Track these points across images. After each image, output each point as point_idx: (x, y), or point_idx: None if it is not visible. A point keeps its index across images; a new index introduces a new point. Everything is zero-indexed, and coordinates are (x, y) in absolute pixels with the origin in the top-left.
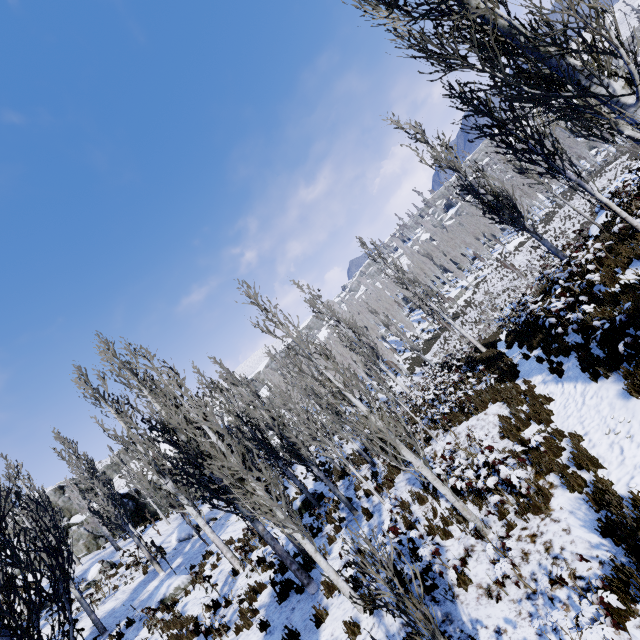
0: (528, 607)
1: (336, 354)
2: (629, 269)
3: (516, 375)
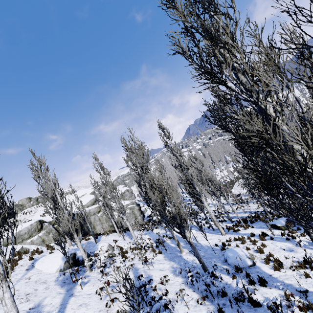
0: None
1: (174, 179)
2: None
3: None
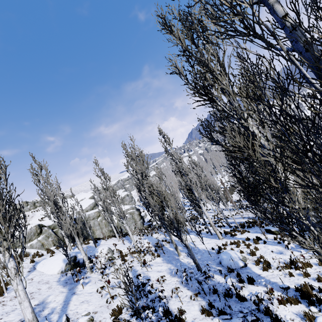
0: None
1: (174, 184)
2: None
3: None
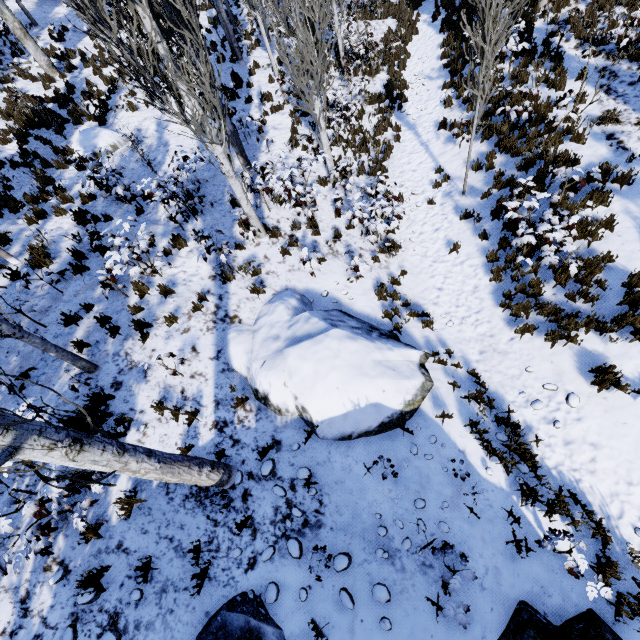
0: (345, 97)
1: None
2: None
3: (418, 7)
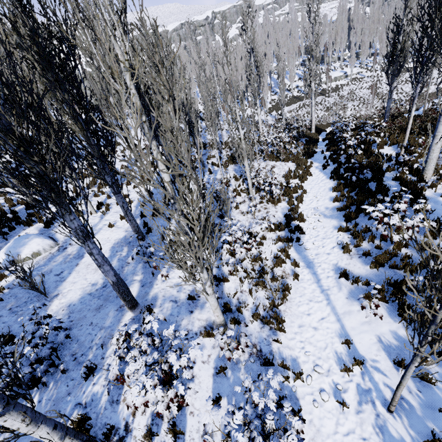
0: (251, 220)
1: (233, 62)
2: (391, 147)
3: (311, 157)
